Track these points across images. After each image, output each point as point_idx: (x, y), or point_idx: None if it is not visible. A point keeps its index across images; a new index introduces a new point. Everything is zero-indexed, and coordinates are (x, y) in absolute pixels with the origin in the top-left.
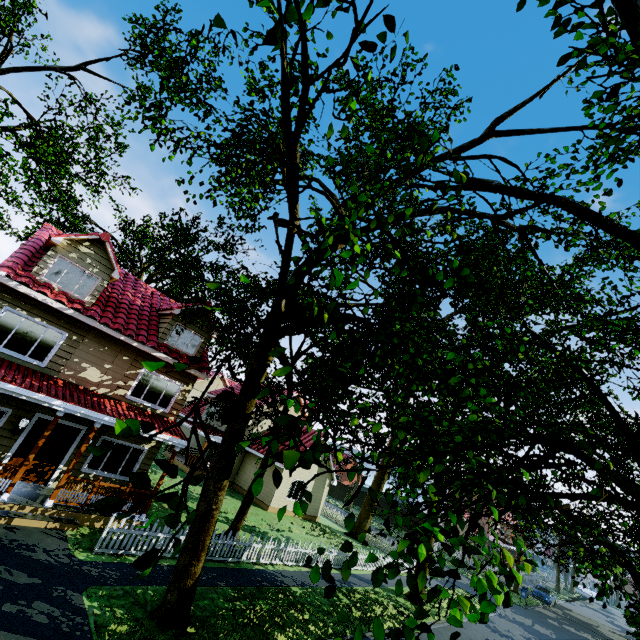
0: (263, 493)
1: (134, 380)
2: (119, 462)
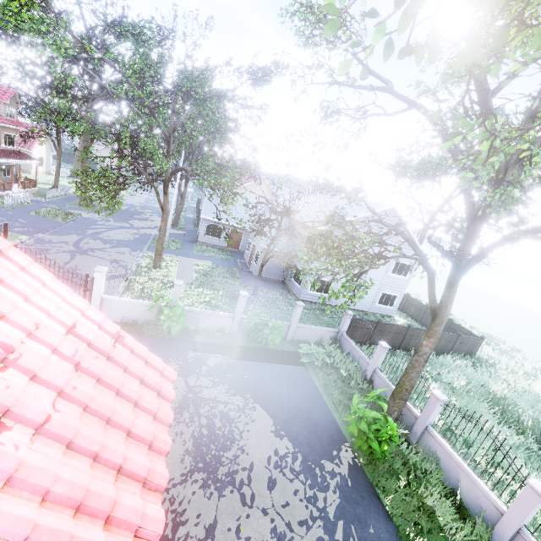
0: (22, 166)
1: (4, 139)
2: (10, 172)
